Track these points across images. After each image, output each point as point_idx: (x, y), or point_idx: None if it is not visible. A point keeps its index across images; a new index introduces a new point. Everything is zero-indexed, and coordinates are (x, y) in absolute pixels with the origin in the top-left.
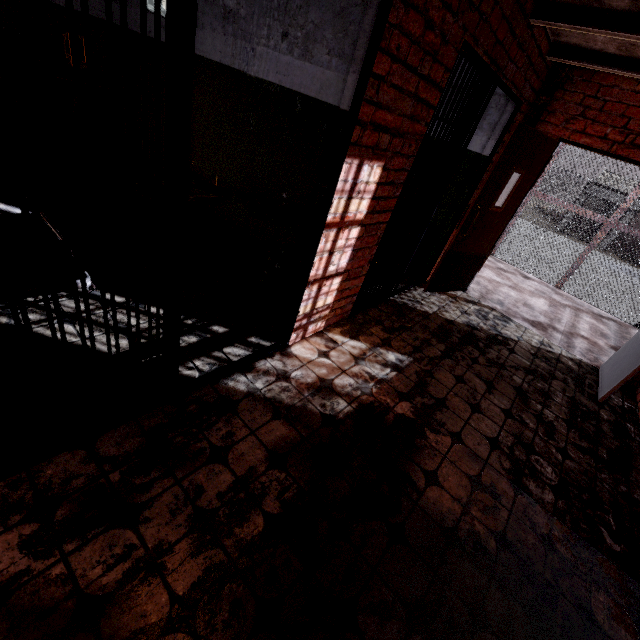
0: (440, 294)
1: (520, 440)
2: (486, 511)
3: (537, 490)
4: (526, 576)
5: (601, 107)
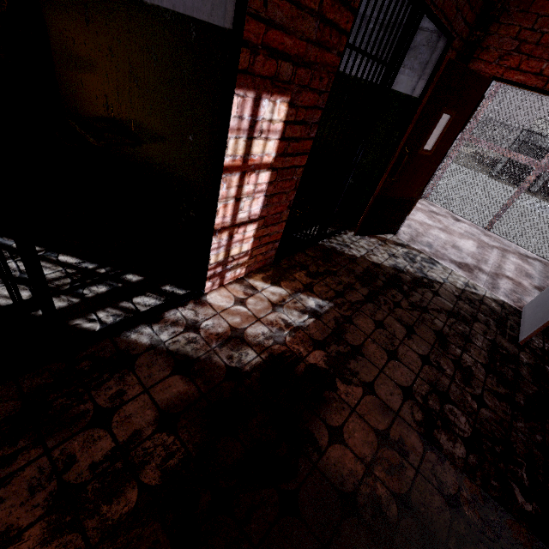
0: (370, 237)
1: (435, 388)
2: (391, 471)
3: (448, 444)
4: (427, 547)
5: (538, 40)
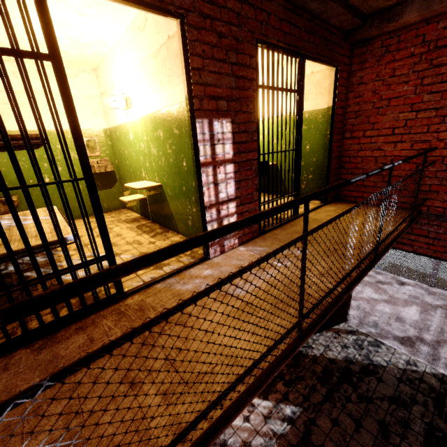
0: (326, 332)
1: None
2: None
3: None
4: None
5: None
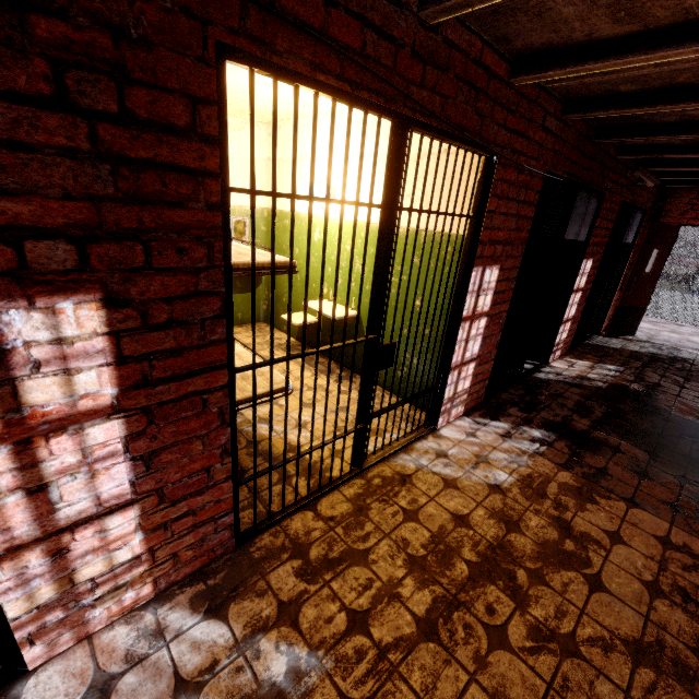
0: (616, 338)
1: None
2: None
3: None
4: None
5: None
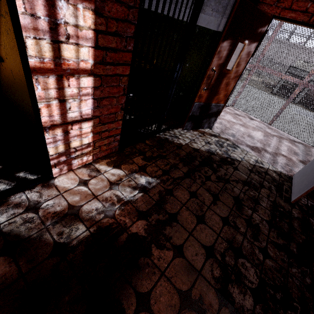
0: (193, 131)
1: (232, 245)
2: None
3: (239, 297)
4: None
5: None
